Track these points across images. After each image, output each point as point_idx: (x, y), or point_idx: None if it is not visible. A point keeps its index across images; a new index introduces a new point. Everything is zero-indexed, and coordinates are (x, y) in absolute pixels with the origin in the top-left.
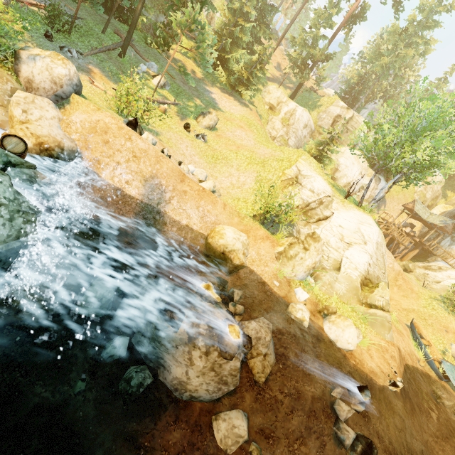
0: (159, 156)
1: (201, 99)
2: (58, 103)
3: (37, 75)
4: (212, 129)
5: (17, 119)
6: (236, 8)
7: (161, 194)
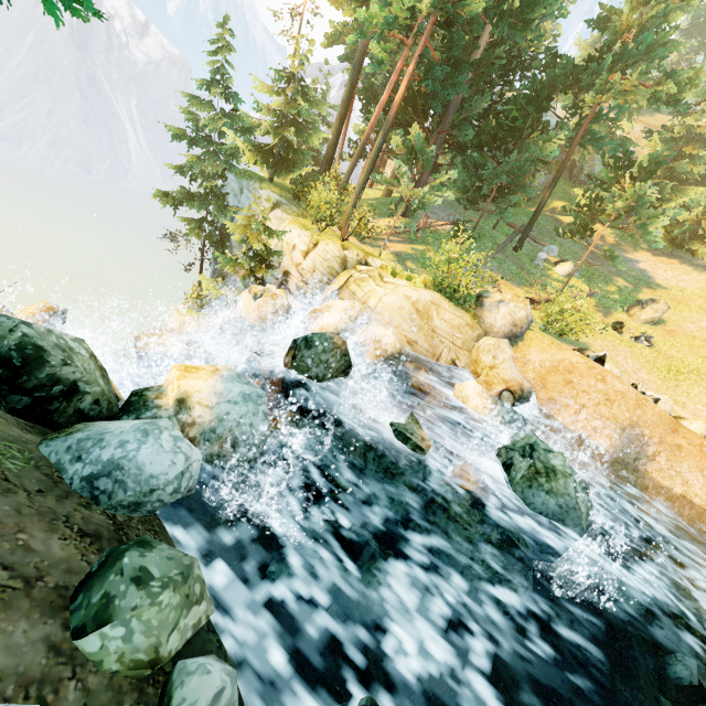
0: (640, 399)
1: (624, 277)
2: (511, 341)
3: (499, 319)
4: (655, 323)
5: (485, 365)
6: (678, 136)
7: (640, 447)
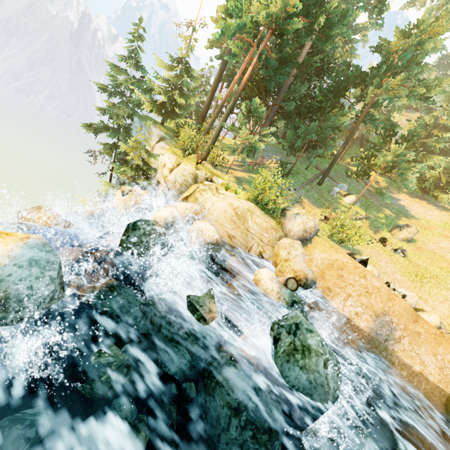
0: (391, 294)
1: (390, 209)
2: (303, 242)
3: (295, 226)
4: (409, 241)
5: (282, 257)
6: (428, 123)
7: (390, 331)
